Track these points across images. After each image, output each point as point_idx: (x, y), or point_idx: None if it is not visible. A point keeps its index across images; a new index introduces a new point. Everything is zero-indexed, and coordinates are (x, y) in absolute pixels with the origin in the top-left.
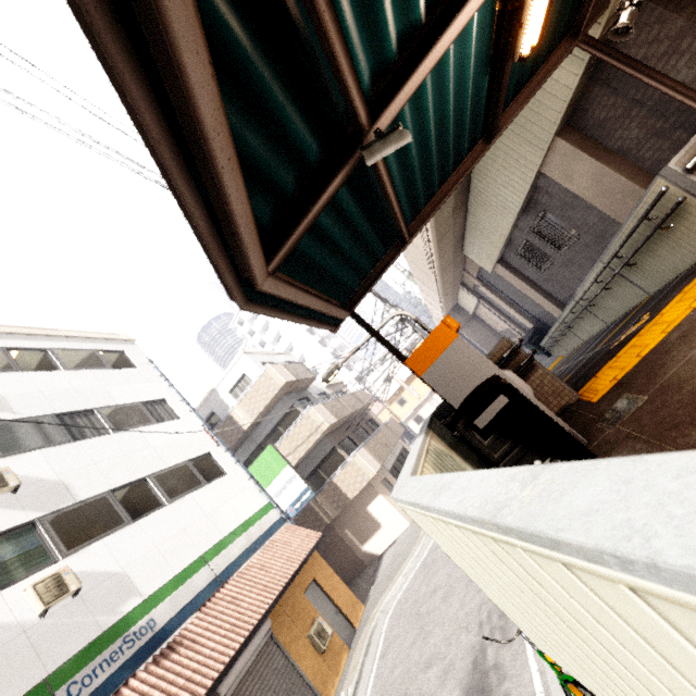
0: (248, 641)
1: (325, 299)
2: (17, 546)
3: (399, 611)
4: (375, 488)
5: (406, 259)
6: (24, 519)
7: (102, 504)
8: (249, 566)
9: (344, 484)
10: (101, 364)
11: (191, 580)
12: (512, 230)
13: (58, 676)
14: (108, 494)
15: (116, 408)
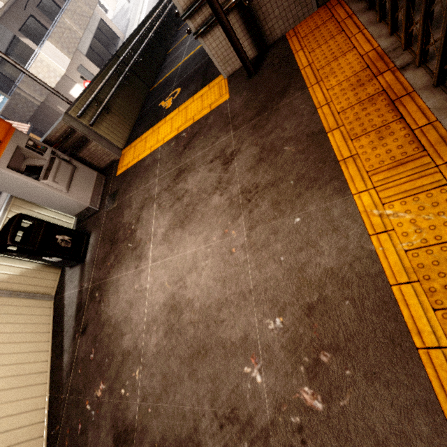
0: None
1: None
2: None
3: None
4: (72, 78)
5: None
6: None
7: None
8: None
9: (39, 77)
10: None
11: None
12: None
13: None
14: None
15: None
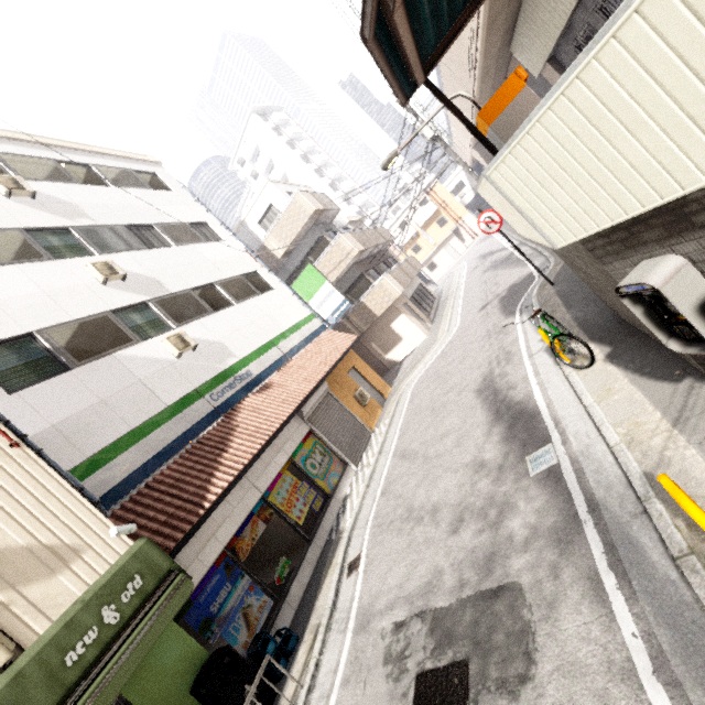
0: (317, 387)
1: (417, 51)
2: (142, 317)
3: (422, 380)
4: (399, 309)
5: (441, 63)
6: (139, 300)
7: (188, 297)
8: (305, 352)
9: (372, 304)
10: (142, 185)
11: (267, 354)
12: (576, 8)
13: (202, 390)
14: (190, 291)
15: (170, 226)
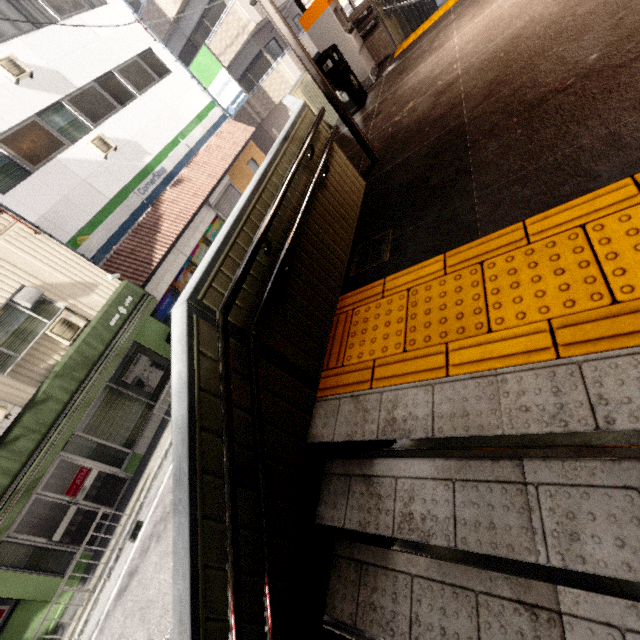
0: (219, 182)
1: None
2: (62, 118)
3: None
4: None
5: None
6: (53, 99)
7: (94, 92)
8: (209, 146)
9: (270, 90)
10: None
11: (176, 150)
12: None
13: (131, 186)
14: (93, 84)
15: None
